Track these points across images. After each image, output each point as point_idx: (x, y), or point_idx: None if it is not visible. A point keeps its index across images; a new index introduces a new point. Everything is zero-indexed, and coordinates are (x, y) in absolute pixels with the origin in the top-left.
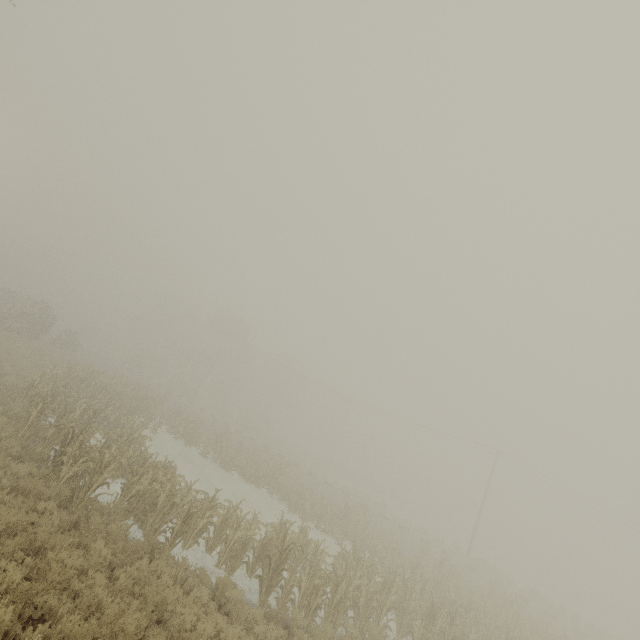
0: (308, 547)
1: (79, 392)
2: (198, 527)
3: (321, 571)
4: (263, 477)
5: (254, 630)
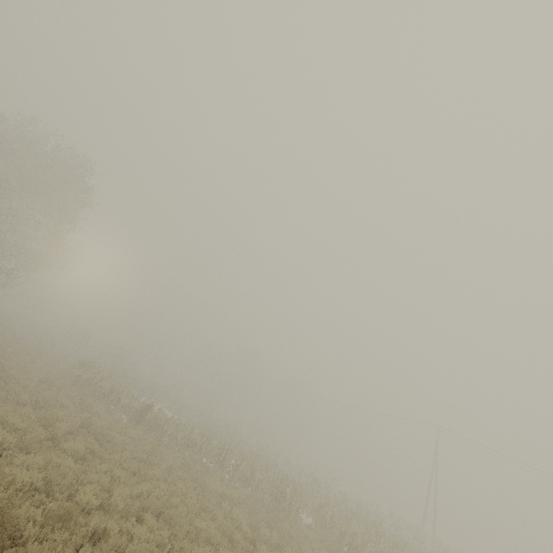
0: (180, 426)
1: (111, 373)
2: (122, 404)
3: (160, 415)
4: (210, 430)
5: (113, 416)
